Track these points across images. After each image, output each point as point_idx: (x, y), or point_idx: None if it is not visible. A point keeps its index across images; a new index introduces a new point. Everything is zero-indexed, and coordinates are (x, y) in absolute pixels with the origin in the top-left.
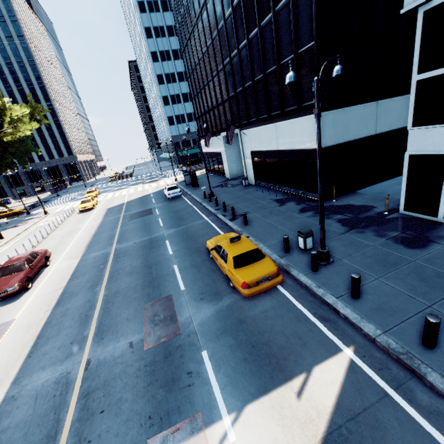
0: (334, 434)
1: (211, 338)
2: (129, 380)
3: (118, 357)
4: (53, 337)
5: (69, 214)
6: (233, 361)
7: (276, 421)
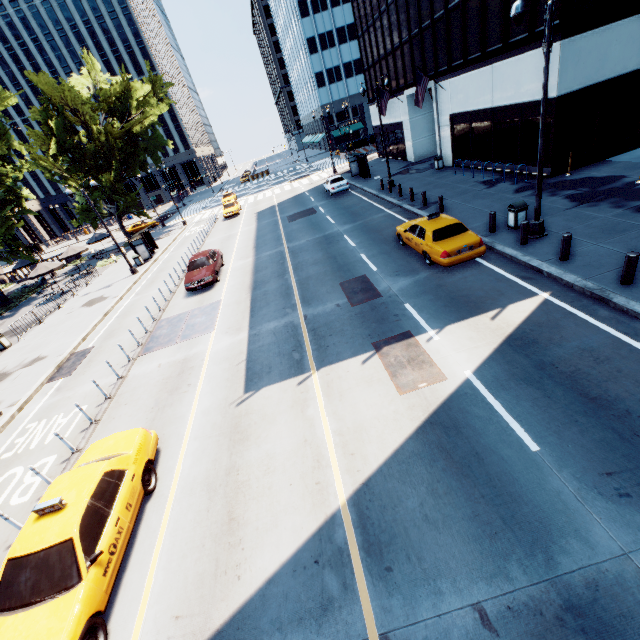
0: (519, 332)
1: (411, 297)
2: (345, 322)
3: (330, 312)
4: (265, 306)
5: (214, 221)
6: (434, 307)
7: (472, 330)
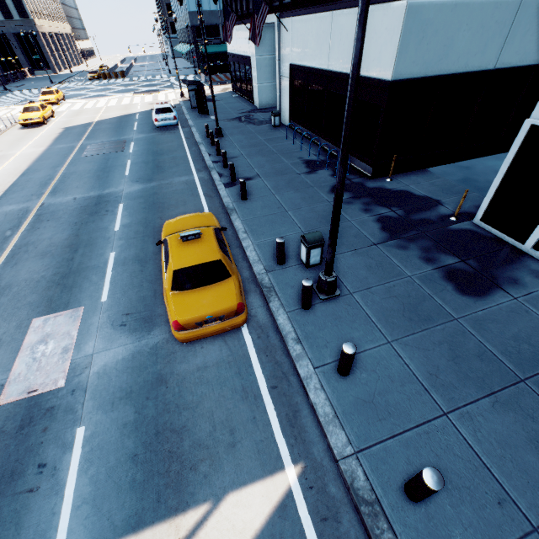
0: None
1: (102, 404)
2: None
3: None
4: None
5: (5, 126)
6: (115, 457)
7: None
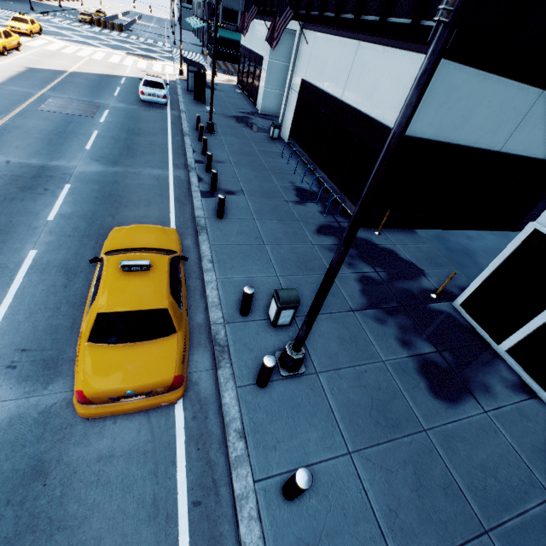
0: None
1: None
2: None
3: None
4: None
5: None
6: None
7: None
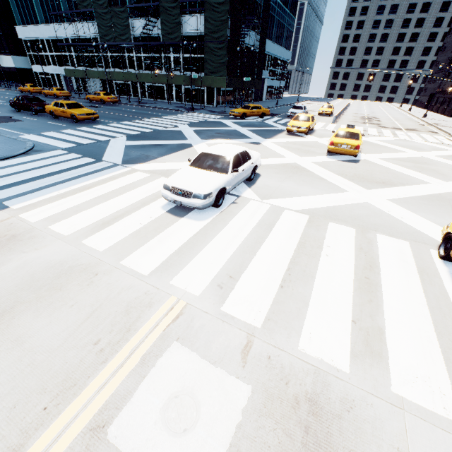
0: None
1: None
2: None
3: None
4: None
5: None
6: None
7: None
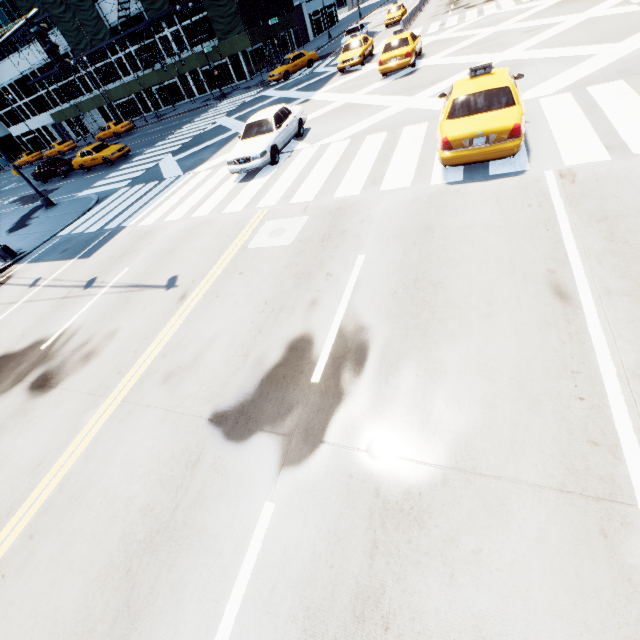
0: None
1: None
2: None
3: None
4: None
5: None
6: None
7: None
